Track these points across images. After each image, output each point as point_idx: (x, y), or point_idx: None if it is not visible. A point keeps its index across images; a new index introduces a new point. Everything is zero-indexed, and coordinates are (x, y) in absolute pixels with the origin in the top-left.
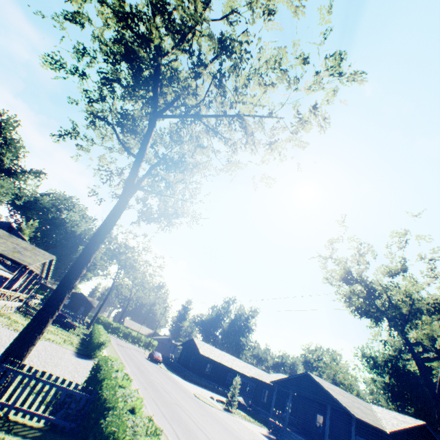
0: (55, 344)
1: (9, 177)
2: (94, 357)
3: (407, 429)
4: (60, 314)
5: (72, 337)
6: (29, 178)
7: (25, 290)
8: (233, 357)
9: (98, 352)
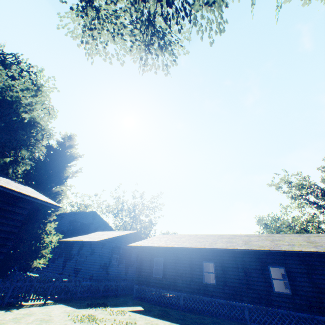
0: None
1: None
2: None
3: None
4: None
5: None
6: None
7: None
8: None
9: None
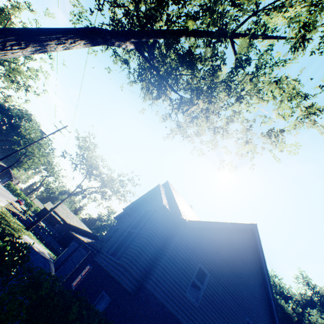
0: None
1: None
2: None
3: (86, 233)
4: None
5: None
6: None
7: None
8: None
9: None
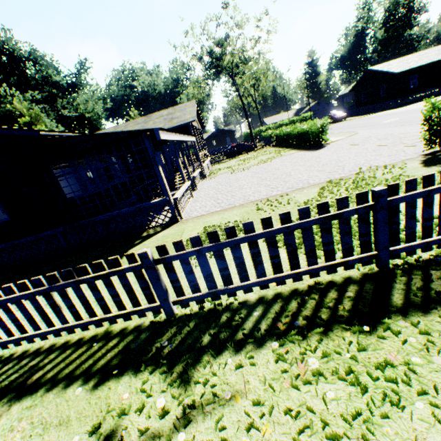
0: (280, 158)
1: (79, 93)
2: (324, 143)
3: None
4: (236, 146)
5: (270, 150)
6: (85, 78)
7: (203, 148)
8: (439, 48)
9: (321, 138)
